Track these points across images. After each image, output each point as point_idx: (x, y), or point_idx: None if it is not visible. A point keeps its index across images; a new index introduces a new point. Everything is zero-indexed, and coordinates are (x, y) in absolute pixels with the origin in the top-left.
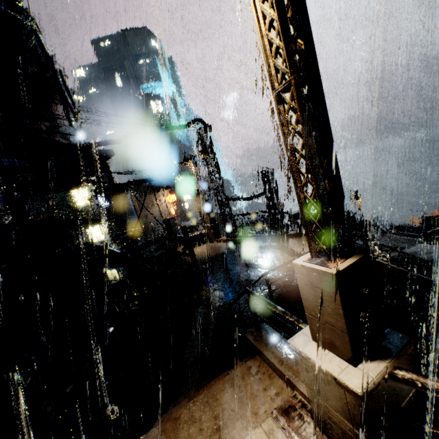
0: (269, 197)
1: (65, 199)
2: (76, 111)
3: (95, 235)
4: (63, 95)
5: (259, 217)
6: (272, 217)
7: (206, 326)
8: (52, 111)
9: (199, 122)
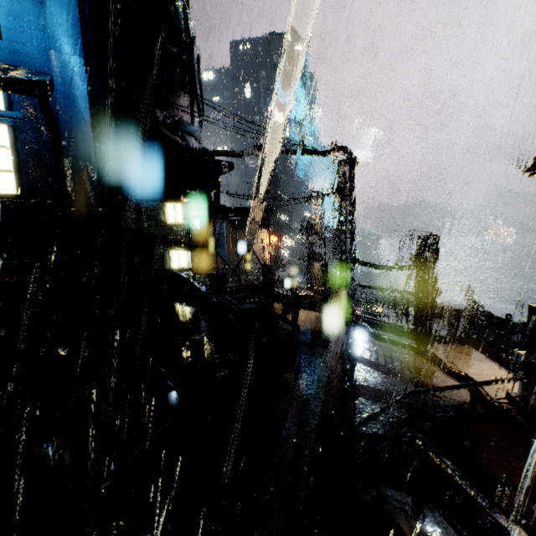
0: (421, 275)
1: (158, 211)
2: (202, 108)
3: (177, 260)
4: (194, 86)
5: (395, 297)
6: (417, 303)
7: (300, 441)
8: (177, 101)
9: (344, 151)
